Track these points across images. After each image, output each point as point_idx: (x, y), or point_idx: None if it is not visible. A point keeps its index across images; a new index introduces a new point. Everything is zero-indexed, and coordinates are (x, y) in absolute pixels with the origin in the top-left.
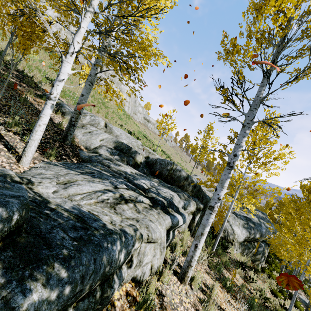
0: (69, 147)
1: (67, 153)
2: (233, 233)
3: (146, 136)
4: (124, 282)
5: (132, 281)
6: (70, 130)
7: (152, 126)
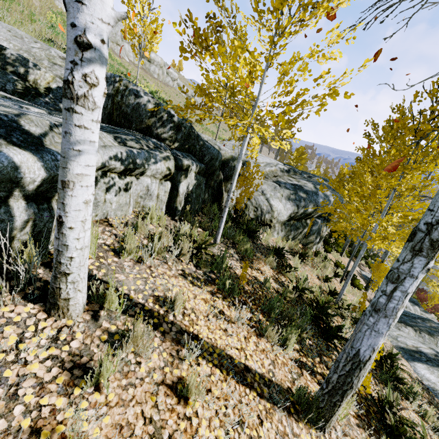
0: None
1: None
2: (271, 210)
3: (127, 75)
4: None
5: None
6: None
7: (158, 71)
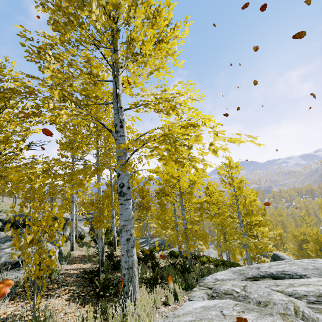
0: None
1: None
2: (83, 230)
3: None
4: None
5: None
6: None
7: None
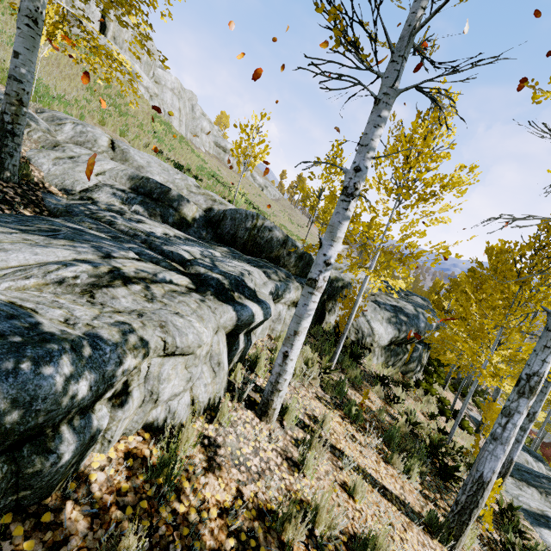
0: (13, 186)
1: (7, 198)
2: (373, 333)
3: (216, 176)
4: (113, 435)
5: (147, 430)
6: (5, 145)
7: (233, 161)
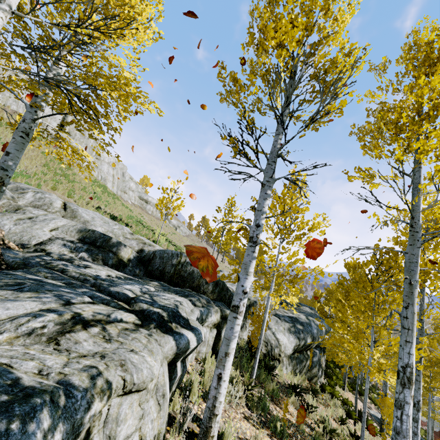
0: None
1: None
2: (279, 344)
3: (142, 222)
4: None
5: None
6: None
7: (153, 209)
